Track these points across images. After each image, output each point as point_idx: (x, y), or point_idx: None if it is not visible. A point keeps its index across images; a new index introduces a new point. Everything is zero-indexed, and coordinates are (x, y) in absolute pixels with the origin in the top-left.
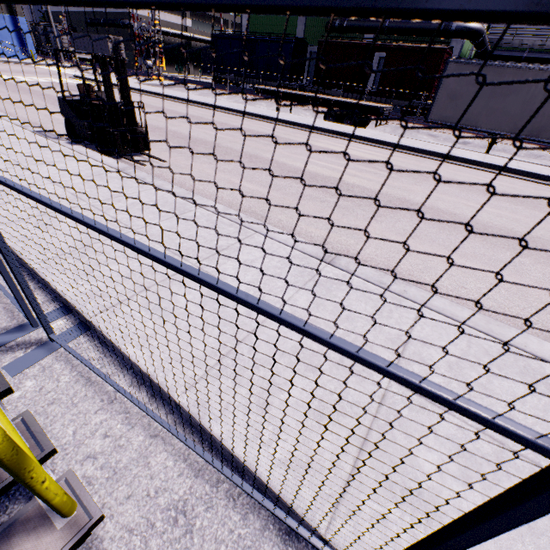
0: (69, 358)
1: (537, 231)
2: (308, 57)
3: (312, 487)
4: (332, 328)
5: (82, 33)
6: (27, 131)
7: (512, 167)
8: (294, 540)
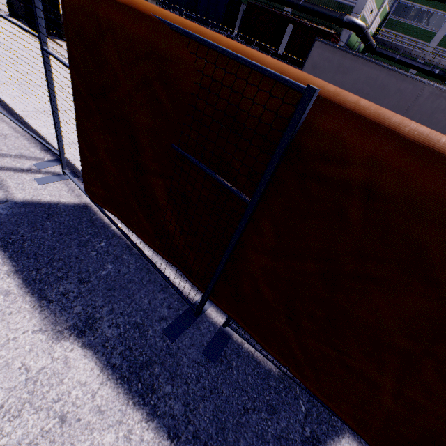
0: None
1: None
2: (241, 14)
3: None
4: None
5: None
6: None
7: None
8: (46, 151)
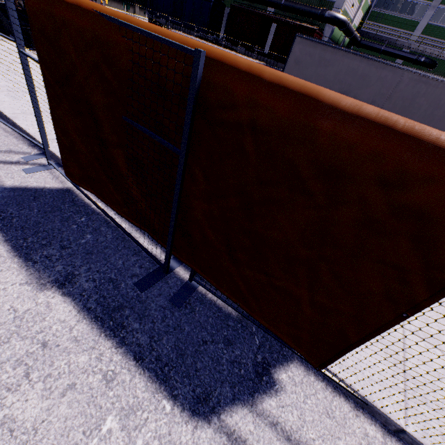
0: None
1: None
2: (226, 17)
3: None
4: None
5: None
6: None
7: None
8: (33, 147)
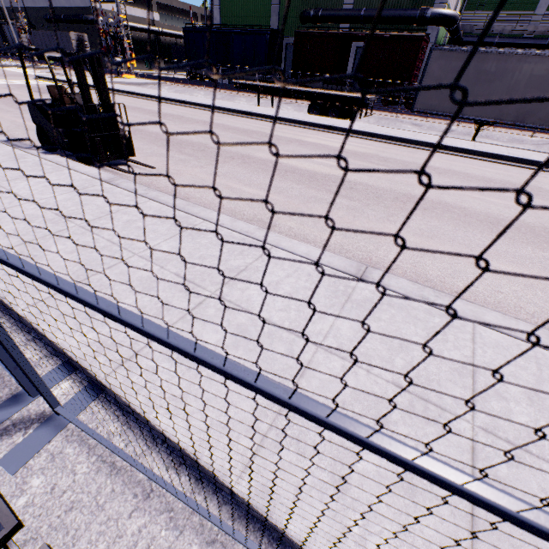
0: (83, 437)
1: (548, 221)
2: (283, 49)
3: None
4: (388, 362)
5: (42, 31)
6: None
7: (504, 154)
8: None
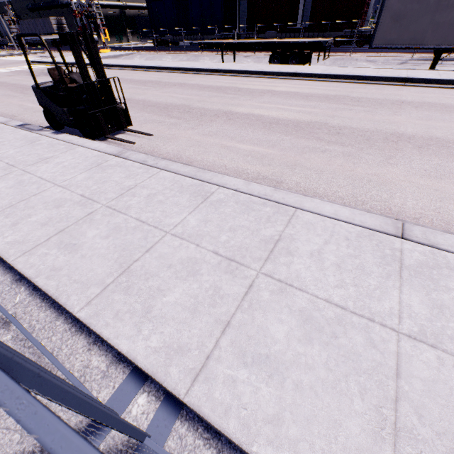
0: None
1: None
2: (237, 5)
3: None
4: None
5: (27, 20)
6: (9, 127)
7: None
8: None
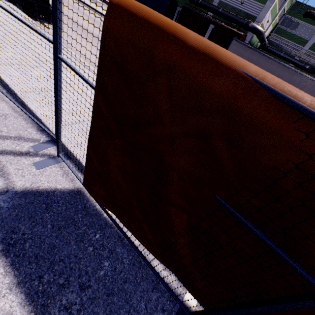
0: None
1: None
2: (176, 13)
3: (53, 121)
4: None
5: None
6: None
7: None
8: (41, 131)
